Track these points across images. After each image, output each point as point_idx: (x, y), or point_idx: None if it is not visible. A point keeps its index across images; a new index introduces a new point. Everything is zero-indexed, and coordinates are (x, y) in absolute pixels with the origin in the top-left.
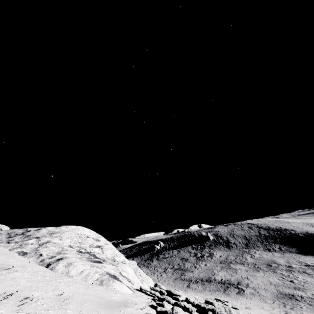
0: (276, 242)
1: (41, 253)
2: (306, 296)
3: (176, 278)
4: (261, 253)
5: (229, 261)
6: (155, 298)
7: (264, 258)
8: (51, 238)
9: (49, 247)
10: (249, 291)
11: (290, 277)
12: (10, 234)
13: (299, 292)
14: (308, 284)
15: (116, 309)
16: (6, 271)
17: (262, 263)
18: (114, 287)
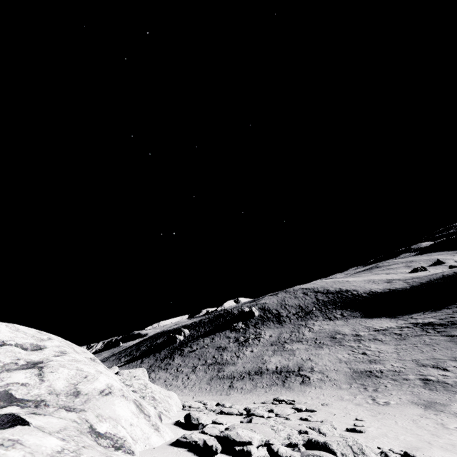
0: (338, 307)
1: None
2: (386, 369)
3: (211, 378)
4: (321, 324)
5: (283, 341)
6: None
7: (325, 330)
8: None
9: None
10: (317, 377)
11: (361, 348)
12: None
13: (376, 365)
14: (384, 354)
15: None
16: None
17: (325, 337)
18: None
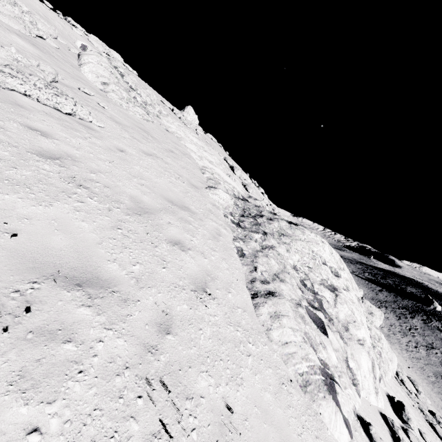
0: None
1: (257, 267)
2: None
3: None
4: None
5: None
6: None
7: None
8: (277, 242)
9: (270, 257)
10: None
11: None
12: (244, 210)
13: None
14: None
15: None
16: (202, 296)
17: None
18: (321, 410)
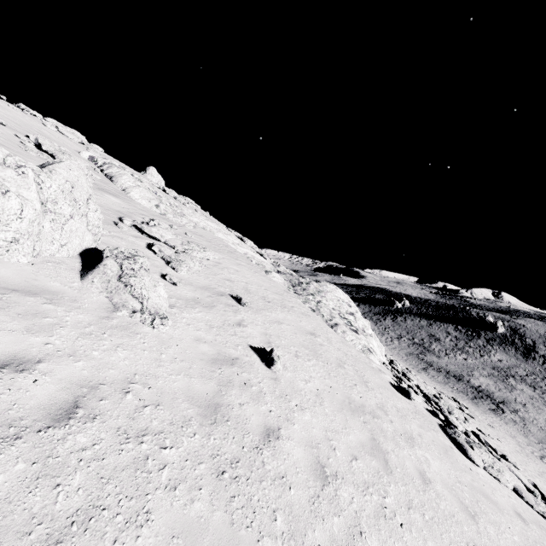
0: None
1: (323, 314)
2: None
3: (411, 353)
4: None
5: (511, 374)
6: (394, 374)
7: None
8: (321, 298)
9: (323, 307)
10: (512, 417)
11: None
12: (291, 282)
13: None
14: None
15: (377, 373)
16: (325, 331)
17: None
18: (370, 357)
